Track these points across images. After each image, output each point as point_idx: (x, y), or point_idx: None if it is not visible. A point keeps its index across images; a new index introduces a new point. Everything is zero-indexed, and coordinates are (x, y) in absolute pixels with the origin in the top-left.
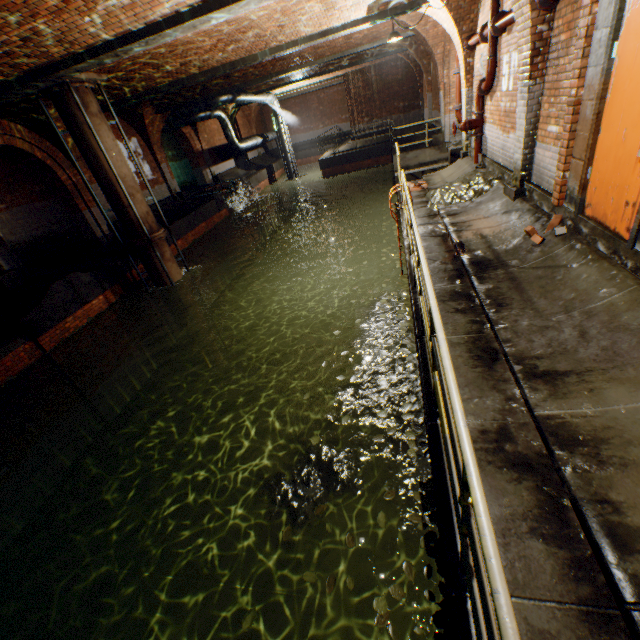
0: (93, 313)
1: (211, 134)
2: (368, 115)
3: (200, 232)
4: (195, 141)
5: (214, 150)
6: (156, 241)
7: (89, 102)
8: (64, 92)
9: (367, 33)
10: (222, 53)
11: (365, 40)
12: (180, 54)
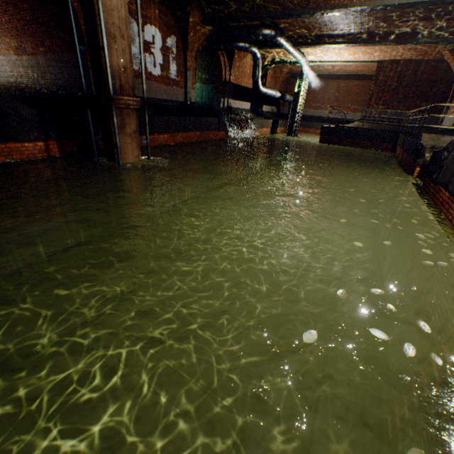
0: (18, 155)
1: (242, 74)
2: (385, 104)
3: (191, 138)
4: (226, 71)
5: (238, 87)
6: (120, 105)
7: None
8: None
9: None
10: None
11: None
12: None
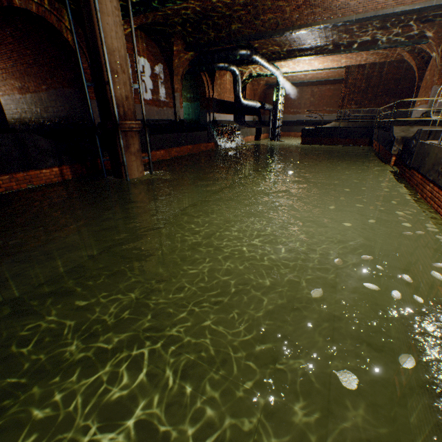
0: (38, 181)
1: (223, 90)
2: (357, 103)
3: (184, 151)
4: (209, 89)
5: (221, 102)
6: (125, 129)
7: None
8: None
9: None
10: None
11: None
12: None
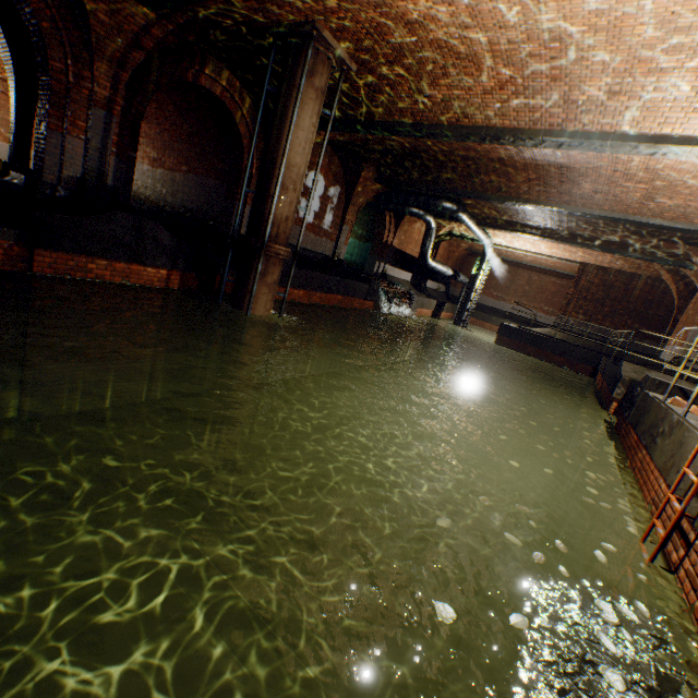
0: (137, 279)
1: (408, 239)
2: (586, 314)
3: (330, 301)
4: (390, 233)
5: (401, 253)
6: (270, 253)
7: (319, 73)
8: (302, 47)
9: (680, 203)
10: (501, 105)
11: (668, 212)
12: (452, 77)
